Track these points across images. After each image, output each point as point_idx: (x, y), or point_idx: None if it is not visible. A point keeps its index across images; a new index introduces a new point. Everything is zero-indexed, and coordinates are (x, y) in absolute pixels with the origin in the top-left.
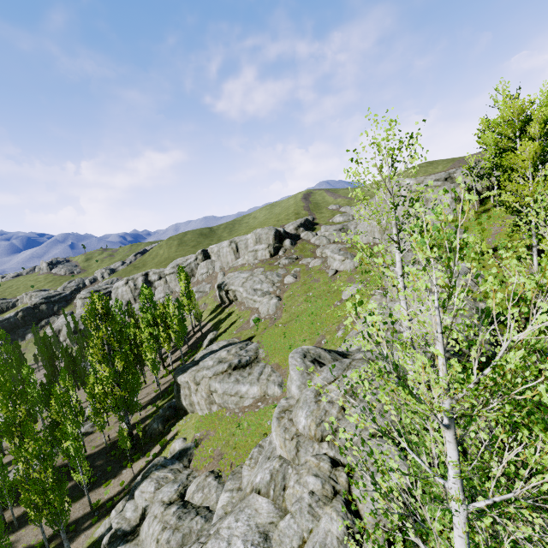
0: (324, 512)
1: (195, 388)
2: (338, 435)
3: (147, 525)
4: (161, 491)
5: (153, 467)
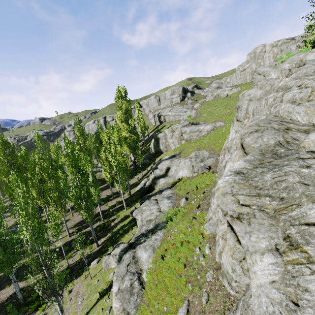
0: None
1: (171, 135)
2: (306, 65)
3: (175, 166)
4: (174, 160)
5: (161, 161)
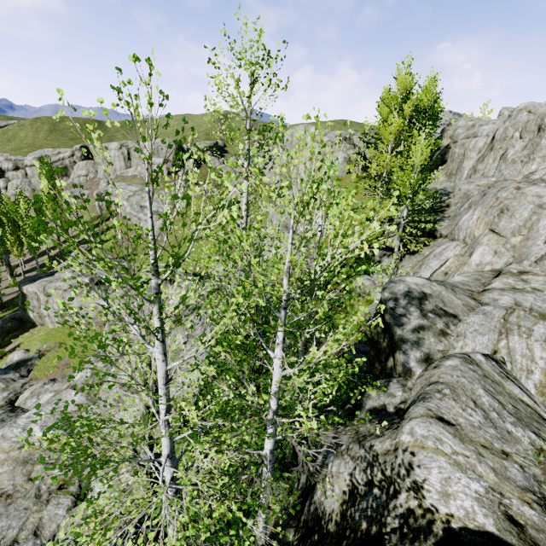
0: (129, 399)
1: (45, 299)
2: (167, 341)
3: None
4: None
5: None
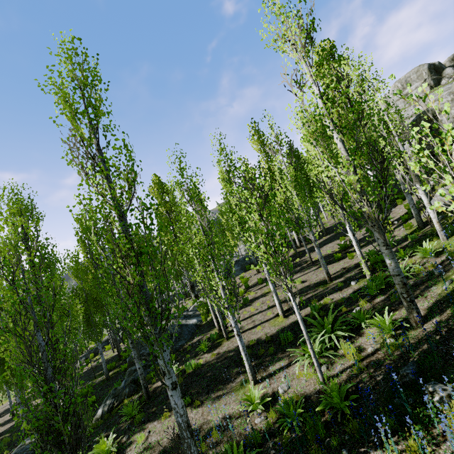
0: None
1: None
2: None
3: None
4: None
5: None
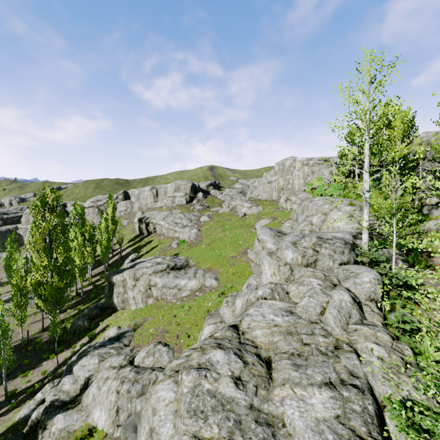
0: (332, 293)
1: (133, 284)
2: (318, 263)
3: (96, 388)
4: (107, 361)
5: (91, 348)
